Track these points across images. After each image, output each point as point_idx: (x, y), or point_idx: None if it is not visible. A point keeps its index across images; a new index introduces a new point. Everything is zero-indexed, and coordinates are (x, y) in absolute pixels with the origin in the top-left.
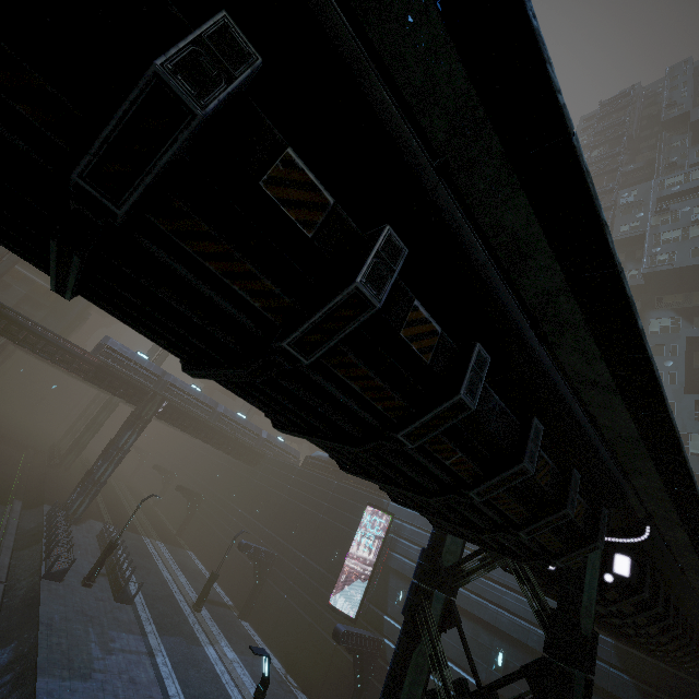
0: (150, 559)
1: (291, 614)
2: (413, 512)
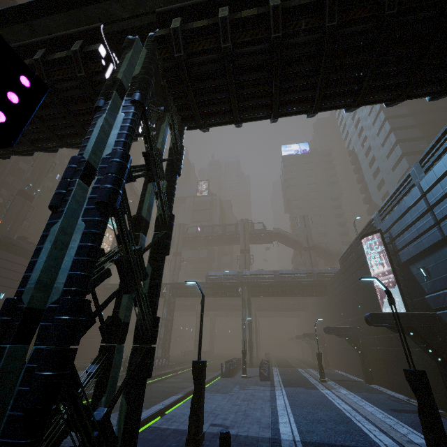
0: (296, 372)
1: (386, 356)
2: (389, 215)
